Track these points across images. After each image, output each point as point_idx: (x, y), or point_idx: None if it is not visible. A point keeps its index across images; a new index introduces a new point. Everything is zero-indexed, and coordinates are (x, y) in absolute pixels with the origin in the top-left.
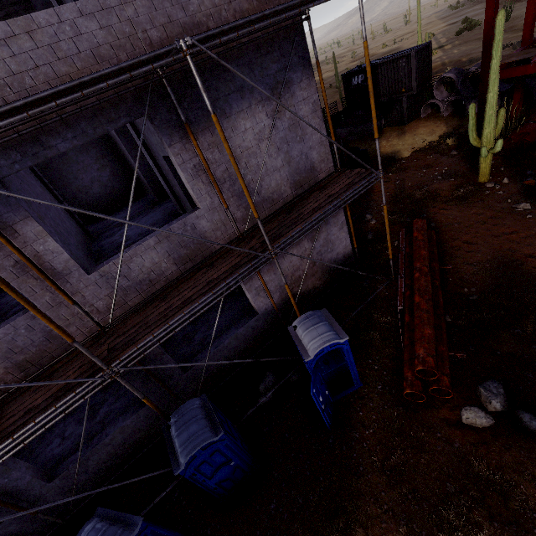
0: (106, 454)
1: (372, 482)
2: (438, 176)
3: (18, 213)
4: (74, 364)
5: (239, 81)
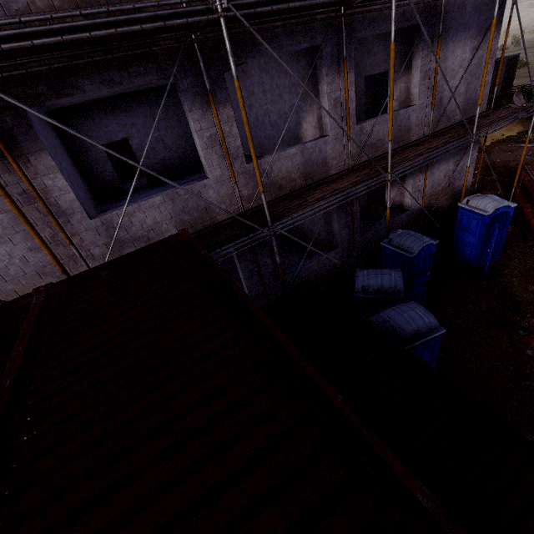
0: (305, 278)
1: (528, 298)
2: (525, 156)
3: (350, 64)
4: (348, 177)
5: (467, 19)
